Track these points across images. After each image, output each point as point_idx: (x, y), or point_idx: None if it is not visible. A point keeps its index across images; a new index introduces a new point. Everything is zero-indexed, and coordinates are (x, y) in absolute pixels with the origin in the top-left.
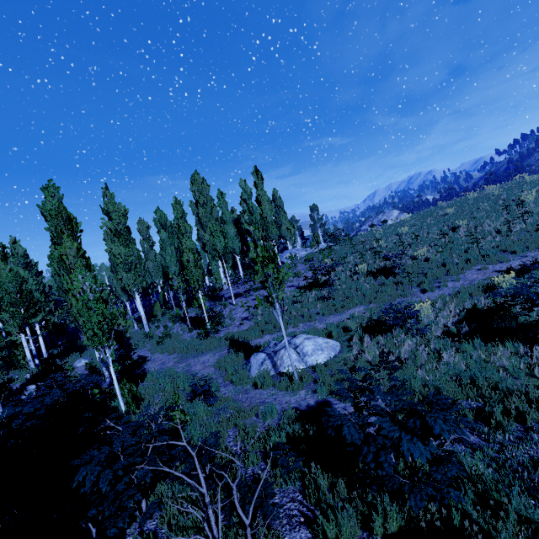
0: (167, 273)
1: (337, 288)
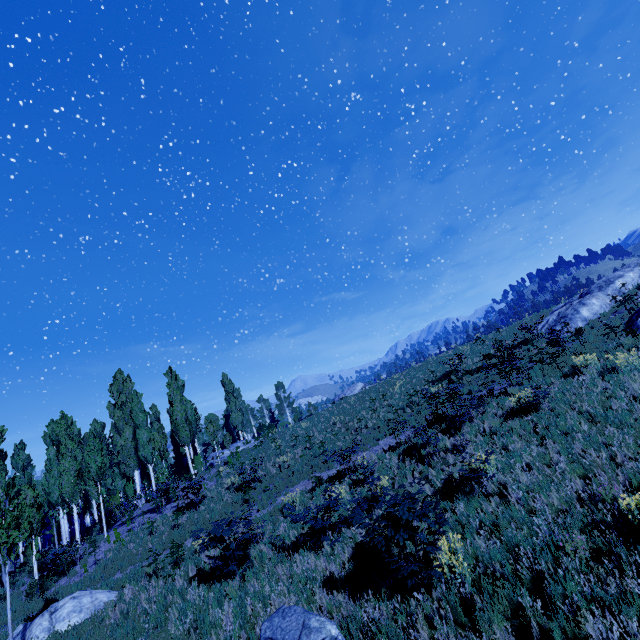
0: (49, 500)
1: (199, 509)
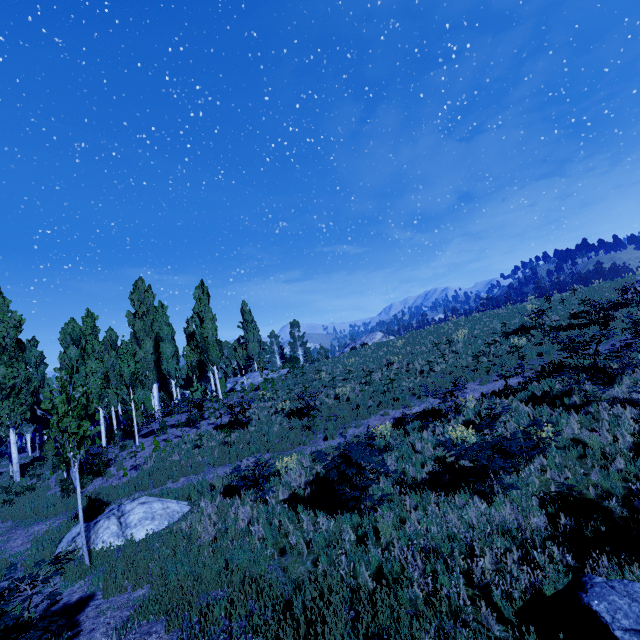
0: None
1: (249, 430)
